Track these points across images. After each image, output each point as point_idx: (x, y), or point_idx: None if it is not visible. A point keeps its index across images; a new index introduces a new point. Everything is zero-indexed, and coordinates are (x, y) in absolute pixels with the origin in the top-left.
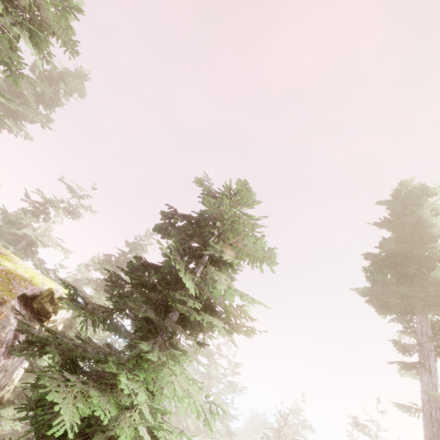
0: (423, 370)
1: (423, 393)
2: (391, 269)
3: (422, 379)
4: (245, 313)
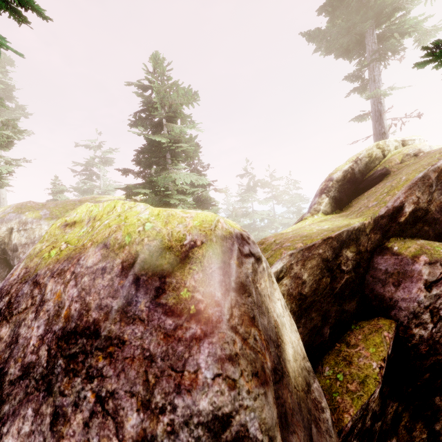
0: (370, 83)
1: (371, 100)
2: (342, 6)
3: (370, 90)
4: (185, 132)
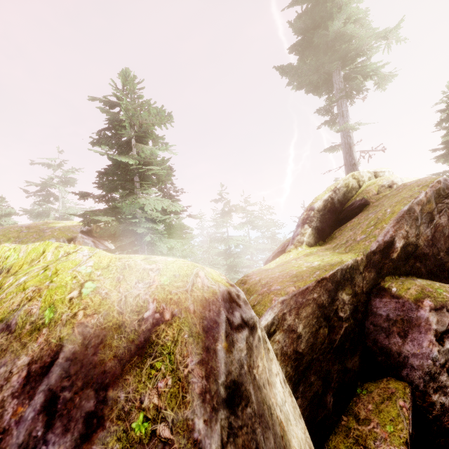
0: (339, 118)
1: (341, 133)
2: (311, 48)
3: (340, 124)
4: (157, 154)
